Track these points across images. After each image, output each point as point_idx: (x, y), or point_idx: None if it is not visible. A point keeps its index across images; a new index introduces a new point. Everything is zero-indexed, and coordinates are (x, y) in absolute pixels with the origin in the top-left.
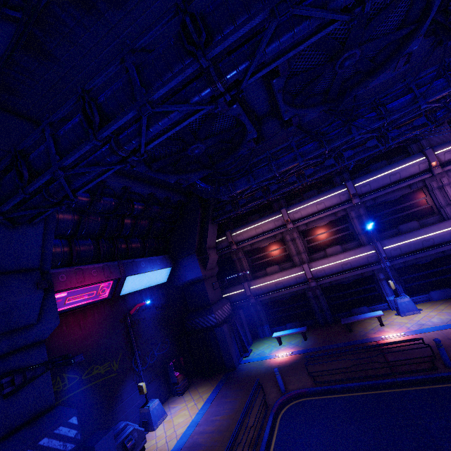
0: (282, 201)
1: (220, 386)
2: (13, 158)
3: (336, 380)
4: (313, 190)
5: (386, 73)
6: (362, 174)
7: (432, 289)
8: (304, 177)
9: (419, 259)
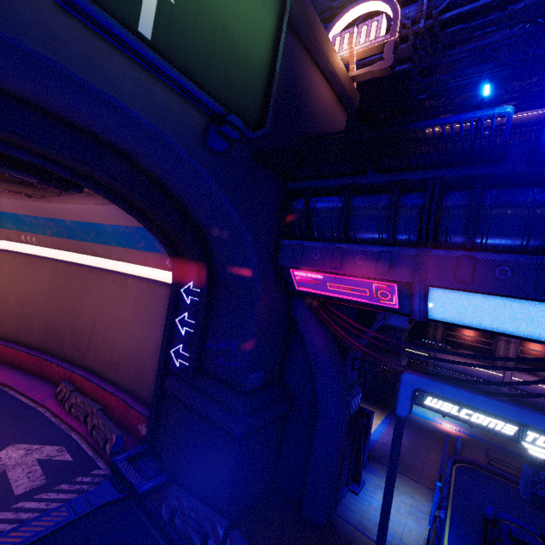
0: None
1: (391, 417)
2: None
3: (510, 472)
4: None
5: None
6: None
7: None
8: None
9: None
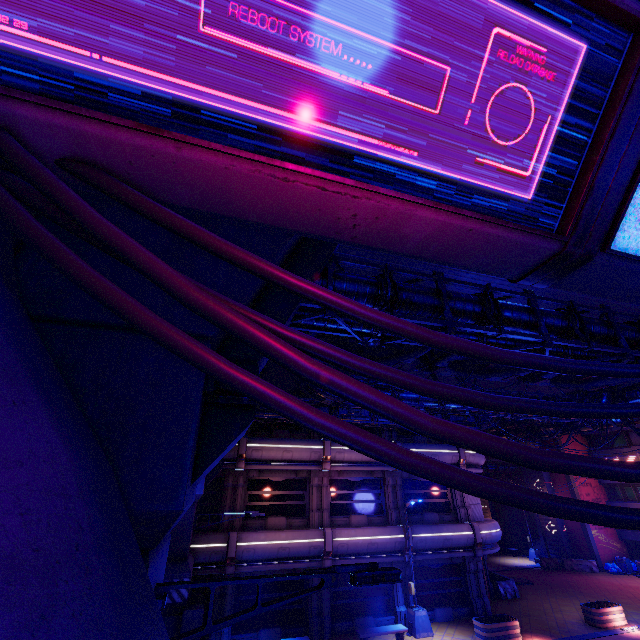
0: None
1: None
2: (377, 269)
3: None
4: None
5: (499, 378)
6: (406, 440)
7: (436, 605)
8: (375, 416)
9: (432, 561)
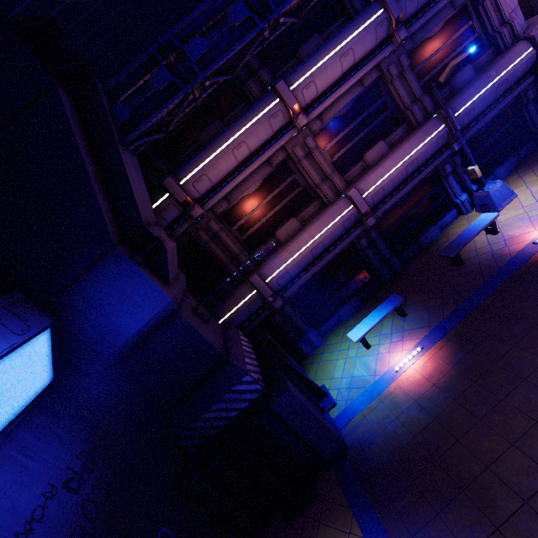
0: (264, 73)
1: (373, 524)
2: None
3: None
4: (316, 35)
5: None
6: None
7: (493, 167)
8: None
9: (478, 128)
